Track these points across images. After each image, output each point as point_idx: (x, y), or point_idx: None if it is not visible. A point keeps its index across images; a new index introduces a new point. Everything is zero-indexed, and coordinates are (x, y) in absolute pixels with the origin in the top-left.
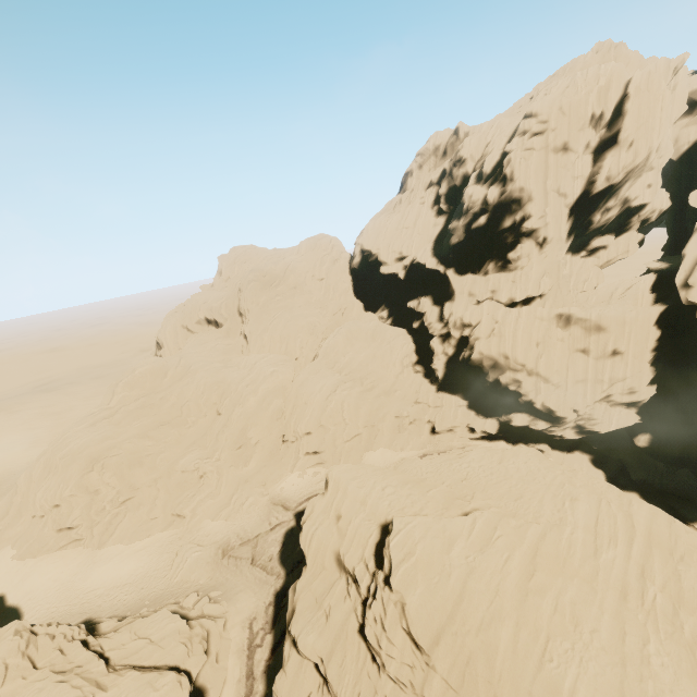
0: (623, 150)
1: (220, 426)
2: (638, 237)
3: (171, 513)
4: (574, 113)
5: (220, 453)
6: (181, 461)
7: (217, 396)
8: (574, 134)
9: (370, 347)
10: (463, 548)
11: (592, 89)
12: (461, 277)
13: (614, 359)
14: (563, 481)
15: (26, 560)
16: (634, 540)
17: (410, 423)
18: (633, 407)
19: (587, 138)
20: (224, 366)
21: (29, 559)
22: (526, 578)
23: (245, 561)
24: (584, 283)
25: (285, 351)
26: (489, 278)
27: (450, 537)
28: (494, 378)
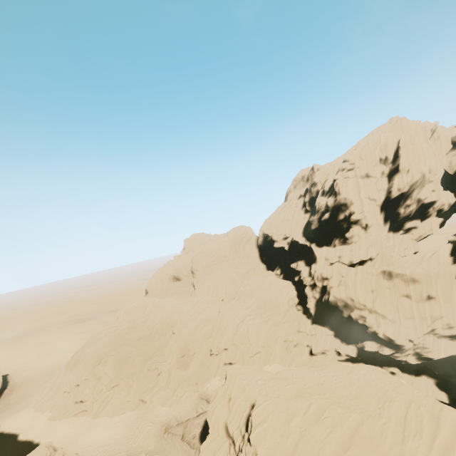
0: (404, 174)
1: (173, 341)
2: (439, 220)
3: (138, 398)
4: (368, 159)
5: (171, 359)
6: (148, 362)
7: (173, 322)
8: (371, 169)
9: (268, 293)
10: (299, 421)
11: (377, 146)
12: (319, 248)
13: (430, 302)
14: (389, 389)
15: (55, 421)
16: (437, 436)
17: (294, 346)
18: (455, 339)
19: (381, 170)
20: (179, 303)
21: (57, 420)
22: (343, 449)
23: (178, 437)
24: (404, 250)
25: (216, 294)
26: (336, 248)
27: (291, 413)
28: (348, 314)
